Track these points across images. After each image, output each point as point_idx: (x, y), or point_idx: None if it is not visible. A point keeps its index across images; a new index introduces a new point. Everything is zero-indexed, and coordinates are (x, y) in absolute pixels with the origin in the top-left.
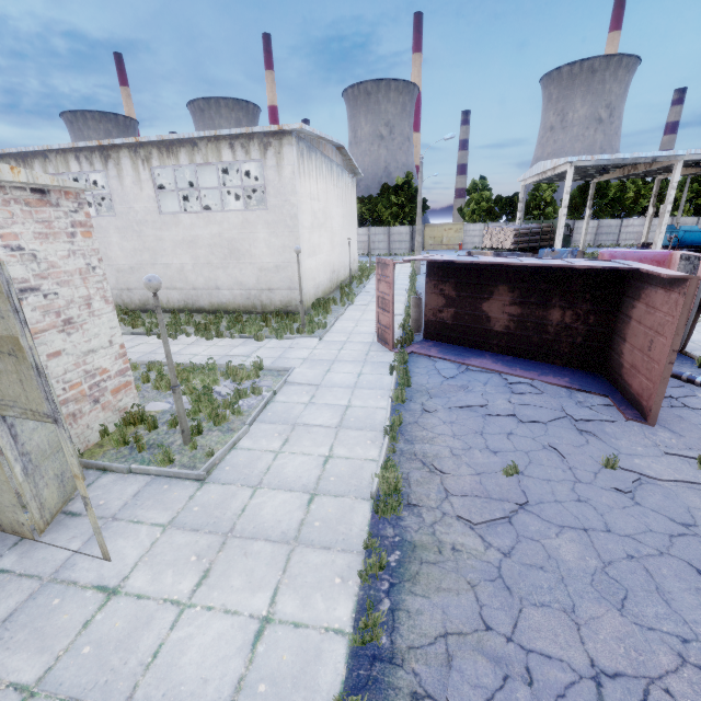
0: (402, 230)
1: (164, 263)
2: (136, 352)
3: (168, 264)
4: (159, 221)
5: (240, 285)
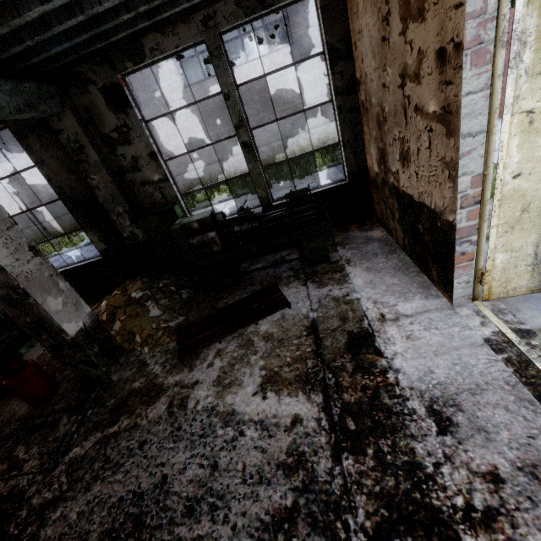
0: None
1: (200, 139)
2: (255, 205)
3: (203, 139)
4: (186, 96)
5: (277, 136)
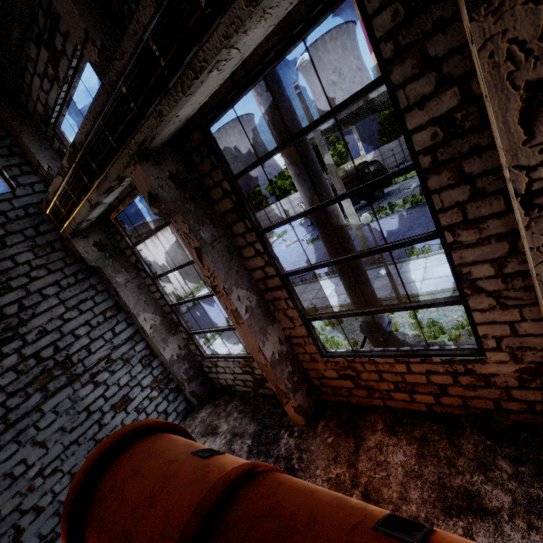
0: (297, 196)
1: None
2: None
3: None
4: None
5: None
